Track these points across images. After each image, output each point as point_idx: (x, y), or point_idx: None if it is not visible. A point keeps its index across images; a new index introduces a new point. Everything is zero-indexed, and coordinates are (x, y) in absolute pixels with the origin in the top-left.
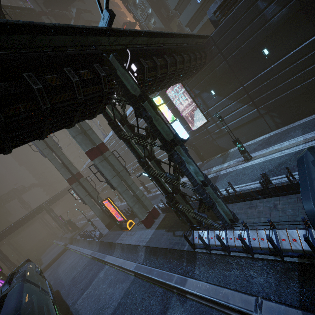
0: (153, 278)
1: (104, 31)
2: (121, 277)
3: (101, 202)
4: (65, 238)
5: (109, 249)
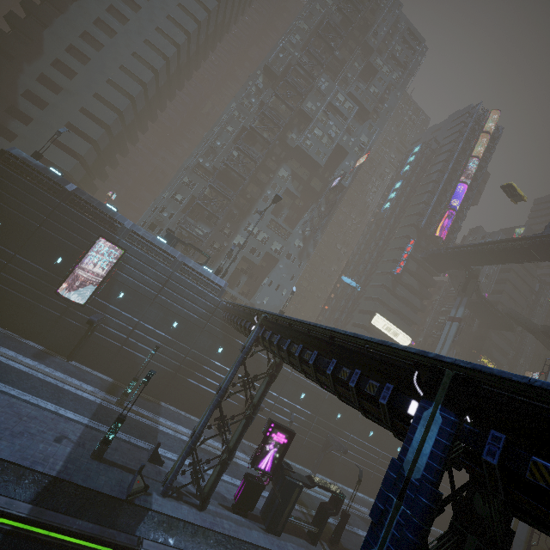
0: None
1: None
2: None
3: None
4: (239, 545)
5: None
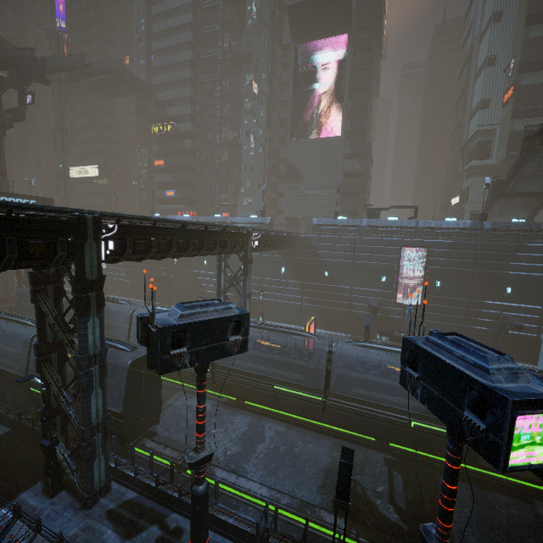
0: None
1: None
2: None
3: None
4: None
5: None
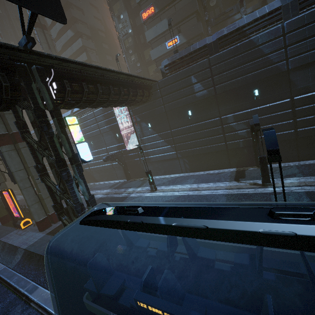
0: (10, 284)
1: (22, 49)
2: None
3: (0, 191)
4: None
5: None
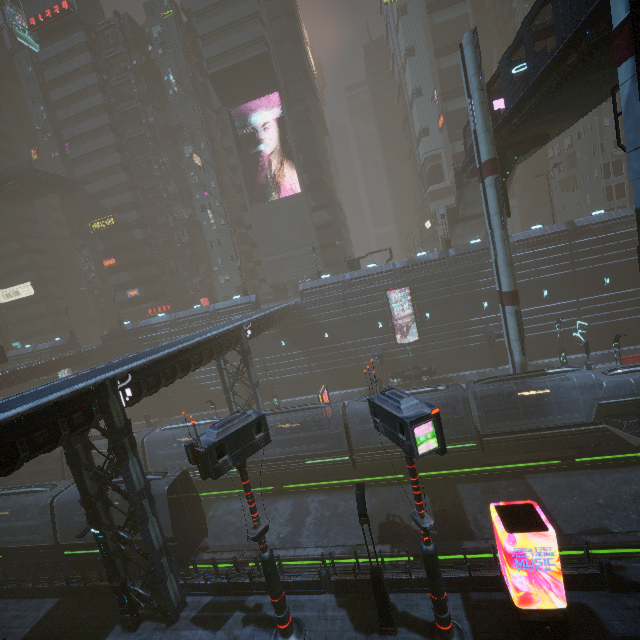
0: None
1: None
2: None
3: None
4: None
5: None
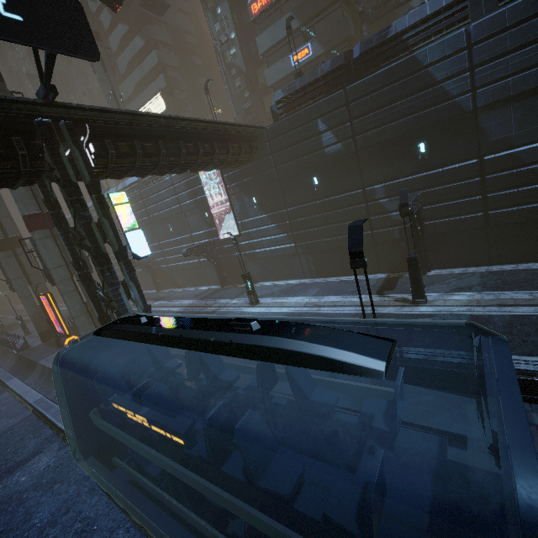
0: (46, 416)
1: (41, 102)
2: (15, 411)
3: (37, 295)
4: None
5: (25, 370)
